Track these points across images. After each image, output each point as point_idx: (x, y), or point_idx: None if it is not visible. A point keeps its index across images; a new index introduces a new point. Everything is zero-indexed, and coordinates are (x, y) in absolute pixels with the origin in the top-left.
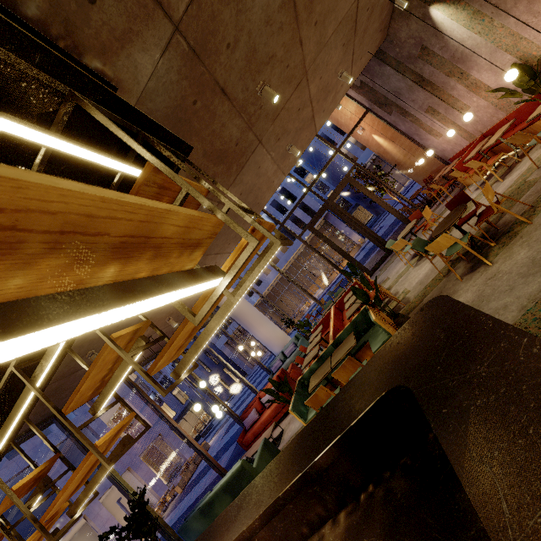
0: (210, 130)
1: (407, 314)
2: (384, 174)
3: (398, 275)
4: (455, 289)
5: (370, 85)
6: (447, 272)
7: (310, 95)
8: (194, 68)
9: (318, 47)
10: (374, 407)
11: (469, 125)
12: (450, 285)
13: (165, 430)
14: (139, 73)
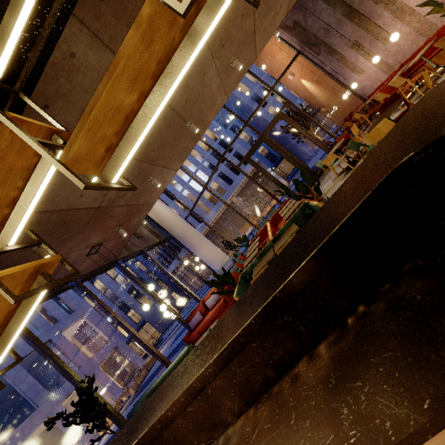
0: None
1: None
2: None
3: (326, 190)
4: None
5: (302, 25)
6: None
7: None
8: None
9: None
10: (371, 197)
11: (390, 57)
12: None
13: (120, 344)
14: None
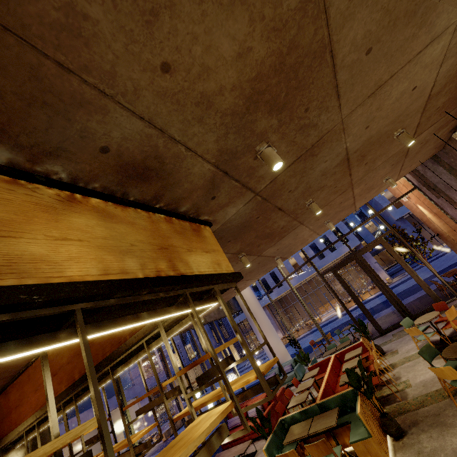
0: (264, 226)
1: (399, 413)
2: (423, 239)
3: (407, 356)
4: (453, 422)
5: (421, 172)
6: (453, 393)
7: (353, 194)
8: (263, 205)
9: (366, 172)
10: None
11: None
12: (450, 412)
13: None
14: (228, 214)
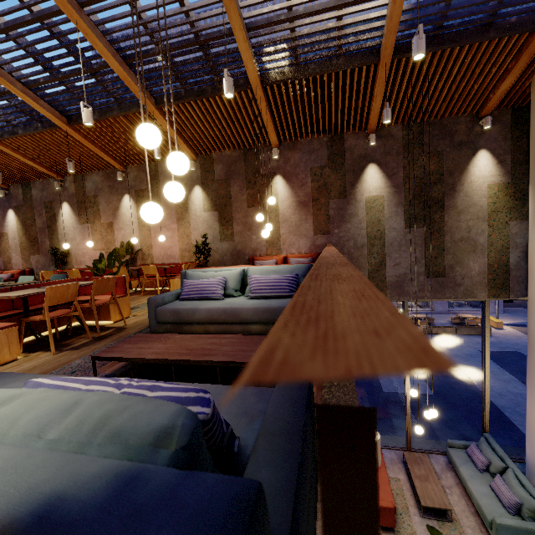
0: None
1: None
2: None
3: None
4: None
5: None
6: None
7: None
8: None
9: None
10: None
11: None
12: None
13: None
14: None
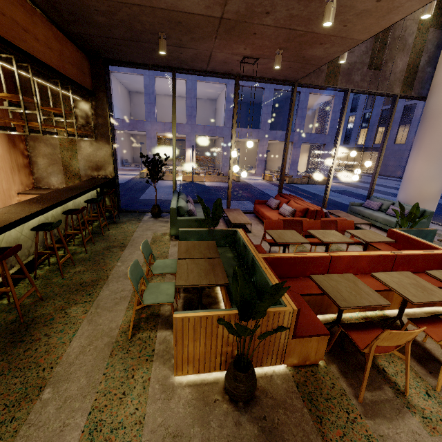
0: None
1: (309, 394)
2: None
3: None
4: None
5: None
6: None
7: None
8: None
9: None
10: None
11: None
12: None
13: (329, 145)
14: None
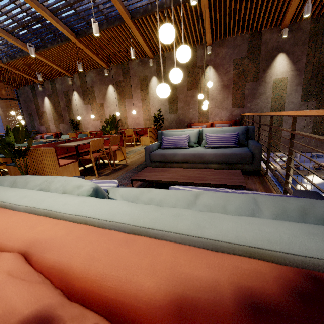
0: None
1: None
2: None
3: None
4: None
5: None
6: None
7: None
8: None
9: None
10: None
11: None
12: None
13: None
14: None
